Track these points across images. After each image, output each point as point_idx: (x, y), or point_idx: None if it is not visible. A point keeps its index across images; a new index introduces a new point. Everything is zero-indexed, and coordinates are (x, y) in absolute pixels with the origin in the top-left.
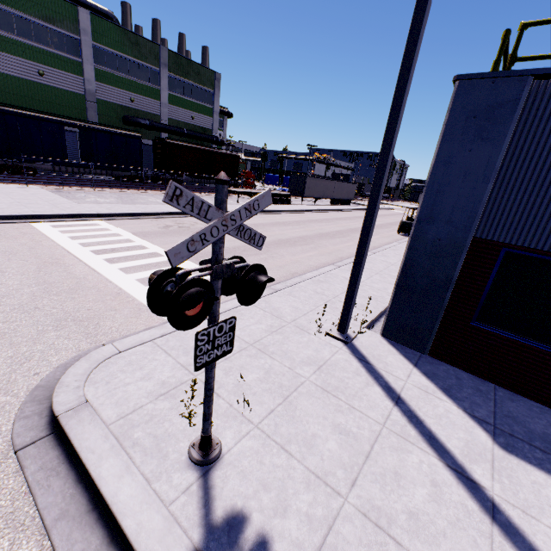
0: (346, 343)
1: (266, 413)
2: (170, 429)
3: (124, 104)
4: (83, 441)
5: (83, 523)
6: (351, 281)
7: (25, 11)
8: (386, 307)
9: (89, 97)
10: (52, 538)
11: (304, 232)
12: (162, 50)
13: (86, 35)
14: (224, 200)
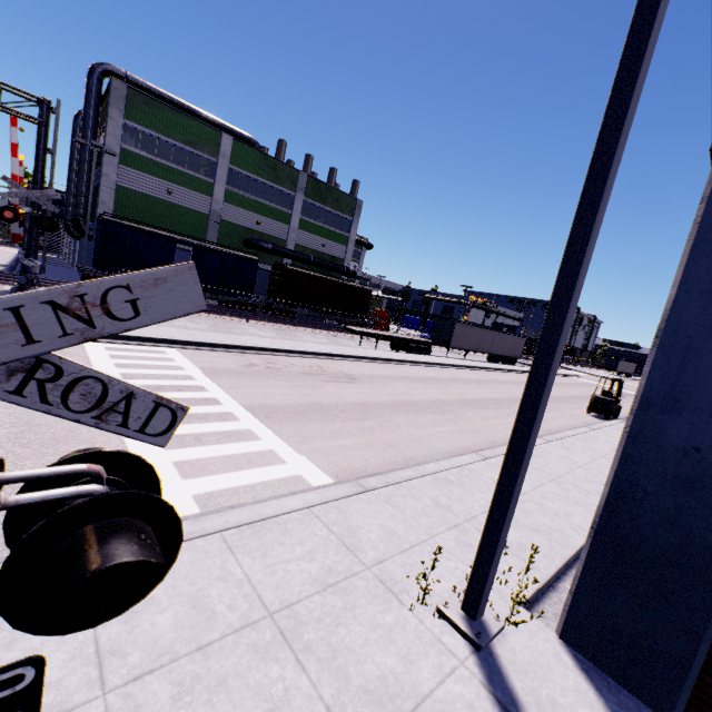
0: (477, 648)
1: None
2: None
3: (249, 226)
4: None
5: None
6: (495, 507)
7: (170, 136)
8: (571, 558)
9: (213, 217)
10: None
11: (441, 395)
12: (301, 175)
13: (224, 159)
14: None
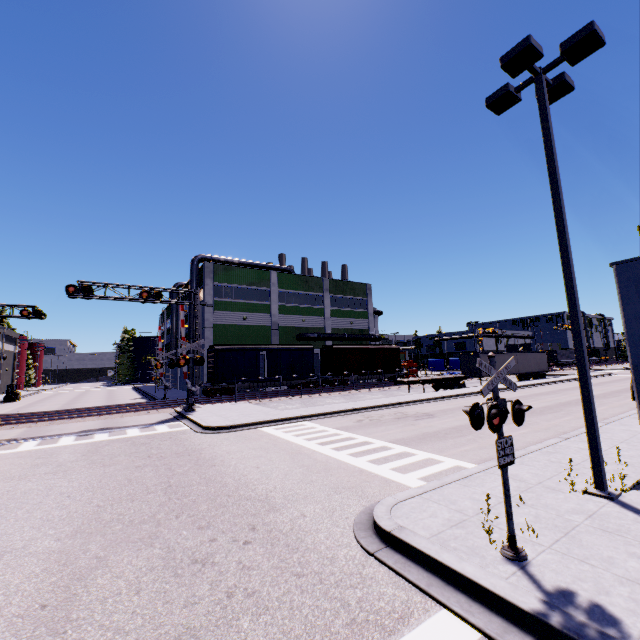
0: (611, 499)
1: (552, 541)
2: (475, 543)
3: (297, 325)
4: (418, 543)
5: (446, 589)
6: (588, 431)
7: (240, 283)
8: None
9: (273, 326)
10: (432, 593)
11: None
12: (324, 280)
13: (274, 286)
14: (494, 364)
